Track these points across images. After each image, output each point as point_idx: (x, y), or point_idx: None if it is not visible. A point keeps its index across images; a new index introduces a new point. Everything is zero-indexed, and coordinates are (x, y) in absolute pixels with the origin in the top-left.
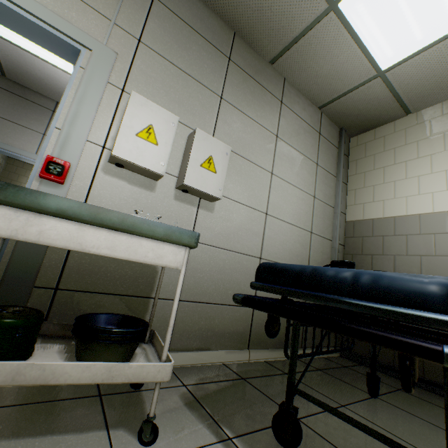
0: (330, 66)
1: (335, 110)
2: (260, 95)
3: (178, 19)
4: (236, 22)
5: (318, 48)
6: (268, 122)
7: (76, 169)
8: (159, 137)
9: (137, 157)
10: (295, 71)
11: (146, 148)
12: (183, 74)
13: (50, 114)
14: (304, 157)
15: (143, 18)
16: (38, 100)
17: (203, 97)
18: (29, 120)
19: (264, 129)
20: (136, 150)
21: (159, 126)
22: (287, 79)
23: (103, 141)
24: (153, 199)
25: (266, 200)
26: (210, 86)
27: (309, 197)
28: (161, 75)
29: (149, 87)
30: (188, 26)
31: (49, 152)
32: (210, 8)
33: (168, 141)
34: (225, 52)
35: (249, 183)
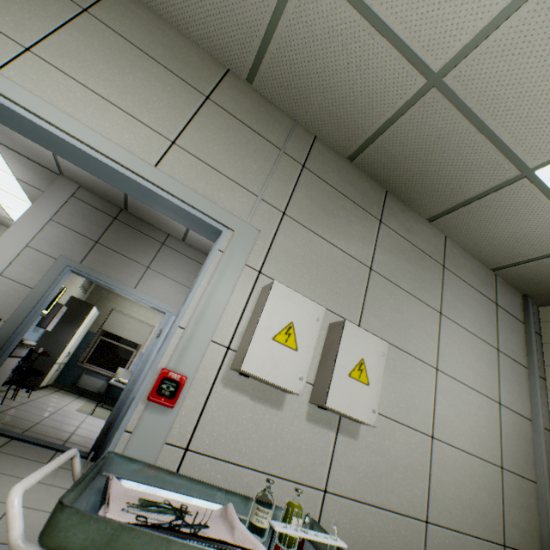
0: (515, 229)
1: (517, 274)
2: (416, 260)
3: (326, 185)
4: (389, 182)
5: (499, 211)
6: (428, 294)
7: (192, 381)
8: (300, 338)
9: (270, 371)
10: (462, 230)
11: (283, 356)
12: (327, 245)
13: (159, 246)
14: (478, 340)
15: (290, 189)
16: (151, 232)
17: (349, 270)
18: (137, 252)
19: (423, 305)
20: (270, 359)
21: (300, 322)
22: (448, 237)
23: (228, 339)
24: (279, 421)
25: (430, 413)
26: (357, 255)
27: (492, 404)
28: (303, 249)
29: (289, 264)
30: (336, 190)
31: (165, 360)
32: (360, 169)
33: (310, 343)
34: (376, 214)
35: (406, 387)
